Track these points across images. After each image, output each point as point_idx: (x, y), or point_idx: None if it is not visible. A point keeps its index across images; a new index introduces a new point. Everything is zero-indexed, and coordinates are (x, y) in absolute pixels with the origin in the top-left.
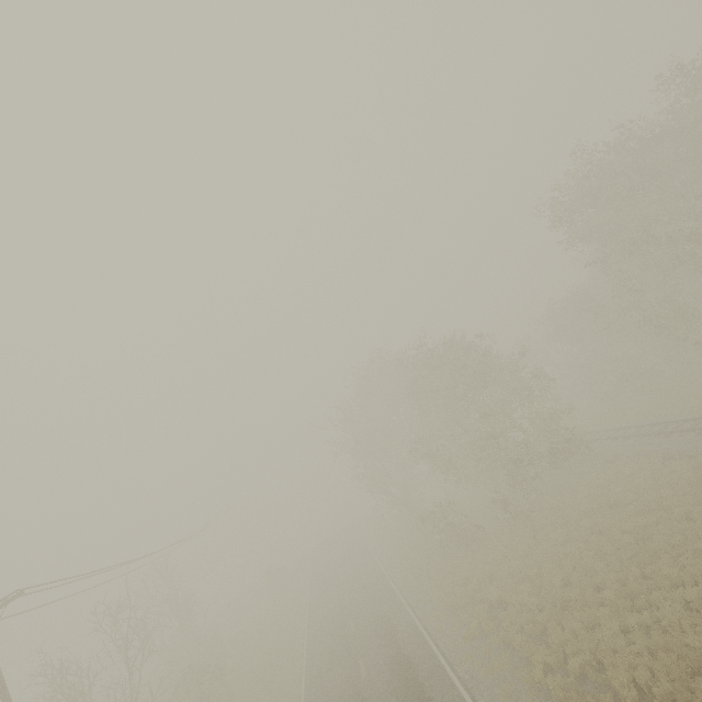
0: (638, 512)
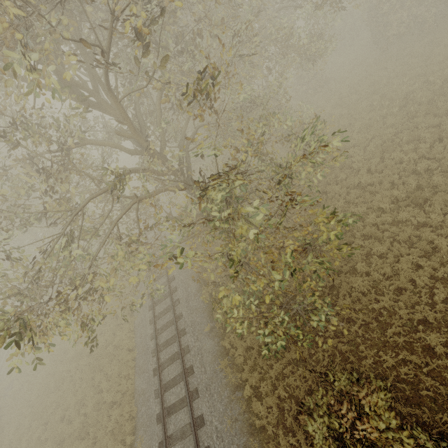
0: (76, 355)
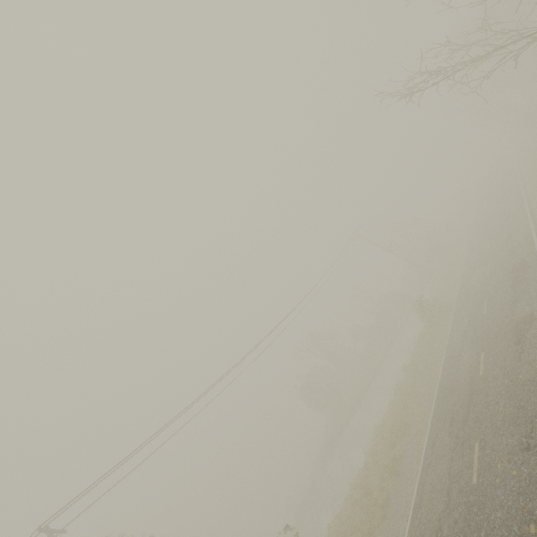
0: None
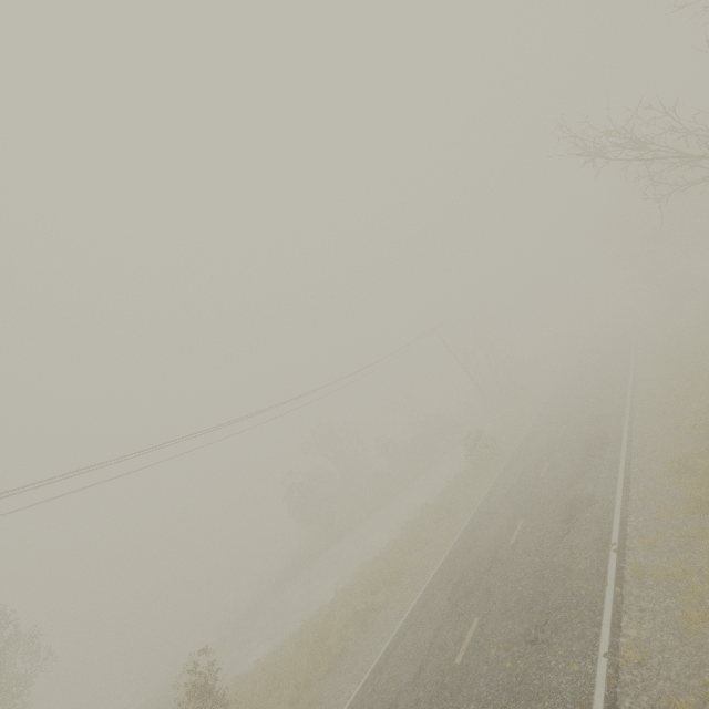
0: None
